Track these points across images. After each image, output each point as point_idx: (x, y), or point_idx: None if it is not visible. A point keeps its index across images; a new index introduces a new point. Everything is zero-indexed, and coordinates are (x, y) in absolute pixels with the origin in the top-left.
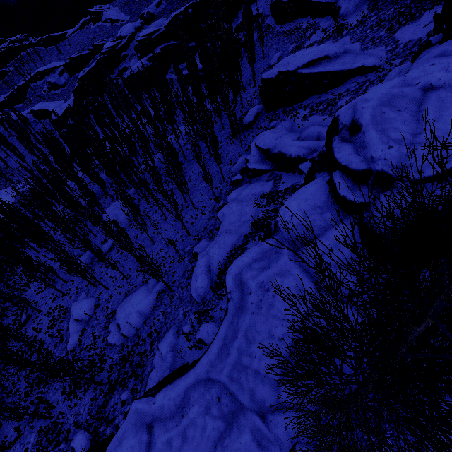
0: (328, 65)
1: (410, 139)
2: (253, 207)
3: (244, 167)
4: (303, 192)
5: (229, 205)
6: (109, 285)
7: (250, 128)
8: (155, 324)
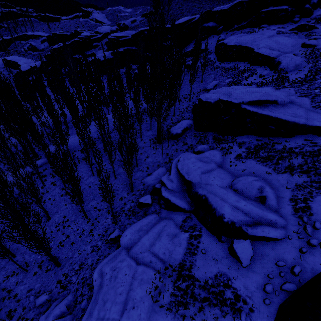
0: (277, 110)
1: None
2: (148, 293)
3: (158, 188)
4: None
5: (116, 262)
6: None
7: (176, 139)
8: None
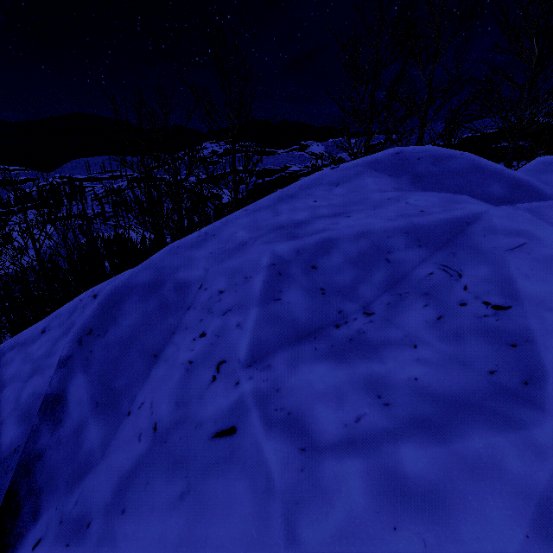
0: None
1: None
2: None
3: None
4: None
5: None
6: None
7: None
8: None
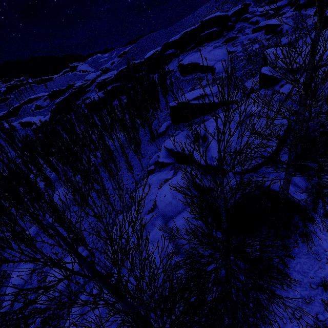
0: (207, 99)
1: (235, 146)
2: (158, 189)
3: (156, 161)
4: (174, 179)
5: (142, 187)
6: (47, 252)
7: (163, 135)
8: (76, 287)
